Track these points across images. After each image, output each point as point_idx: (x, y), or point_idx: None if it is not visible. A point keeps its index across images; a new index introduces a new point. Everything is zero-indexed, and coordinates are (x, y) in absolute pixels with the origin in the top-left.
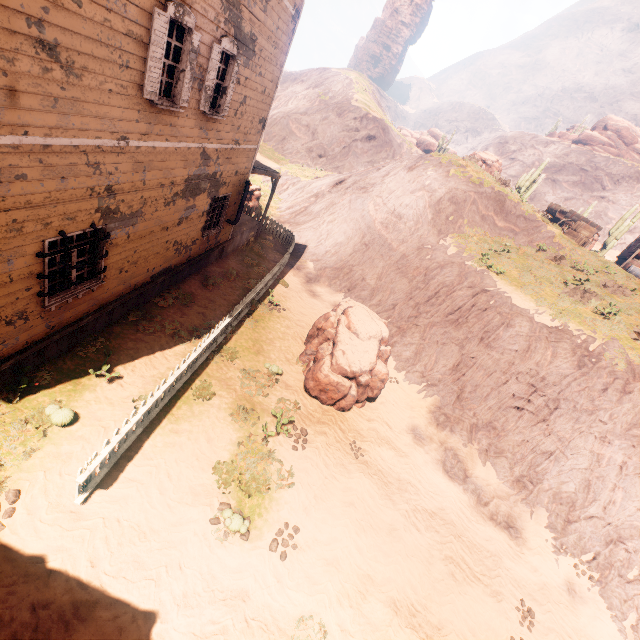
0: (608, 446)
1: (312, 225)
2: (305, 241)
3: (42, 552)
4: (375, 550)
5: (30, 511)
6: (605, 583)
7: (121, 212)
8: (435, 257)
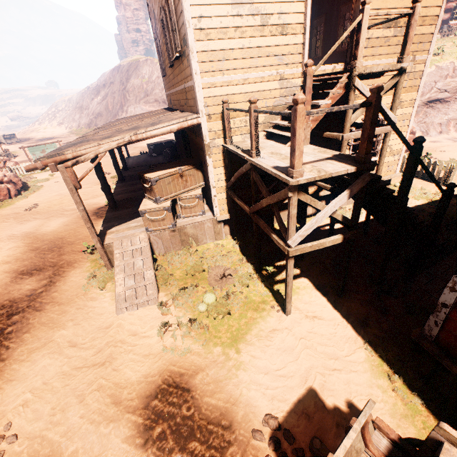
0: None
1: None
2: None
3: None
4: None
5: None
6: None
7: None
8: None
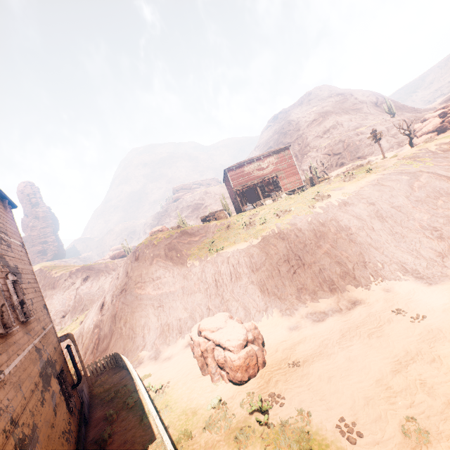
0: (322, 247)
1: (116, 338)
2: (123, 349)
3: None
4: (361, 372)
5: None
6: (384, 277)
7: (26, 436)
8: (195, 272)
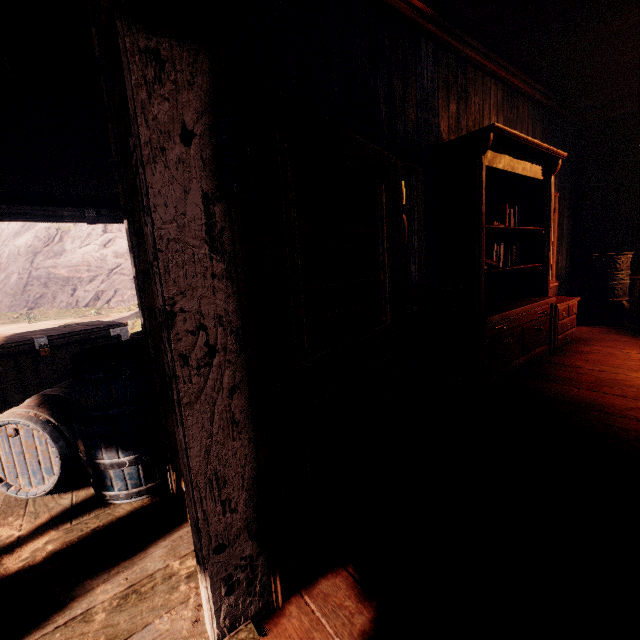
0: None
1: None
2: None
3: None
4: None
5: None
6: None
7: None
8: None
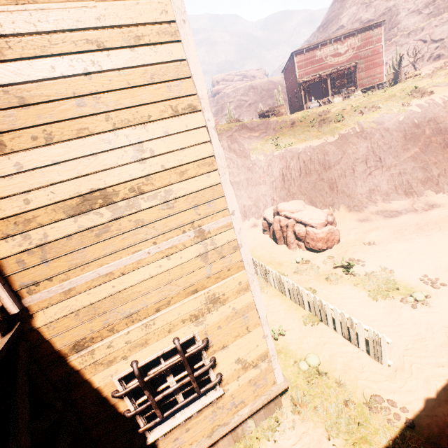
0: (409, 150)
1: None
2: None
3: (427, 391)
4: (442, 252)
5: (391, 392)
6: None
7: None
8: (260, 166)
